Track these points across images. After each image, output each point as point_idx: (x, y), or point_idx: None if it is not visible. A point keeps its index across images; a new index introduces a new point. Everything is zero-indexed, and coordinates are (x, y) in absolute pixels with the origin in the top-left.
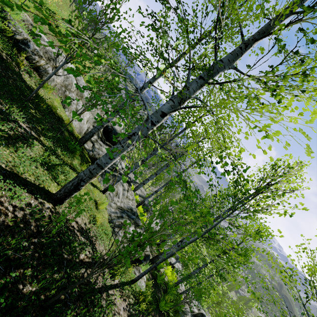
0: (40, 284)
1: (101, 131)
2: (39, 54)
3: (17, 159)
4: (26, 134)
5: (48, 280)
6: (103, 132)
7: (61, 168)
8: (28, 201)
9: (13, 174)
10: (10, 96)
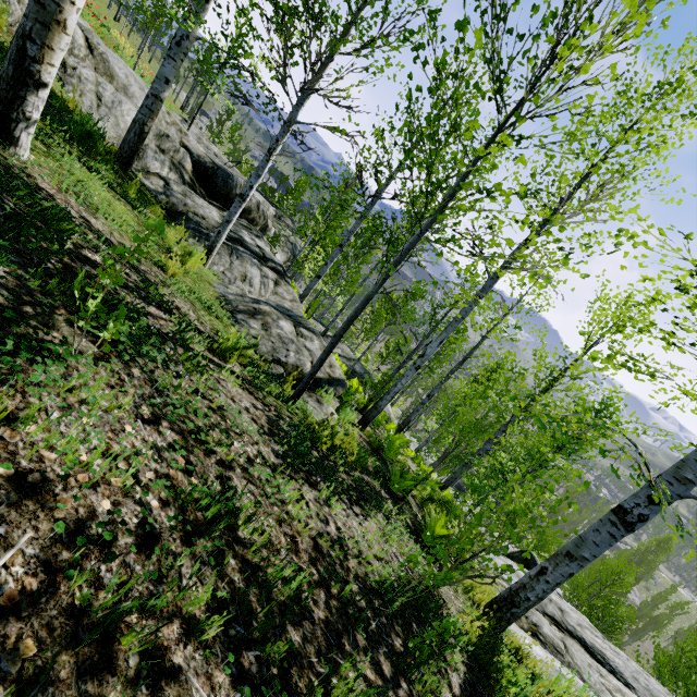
0: None
1: (189, 172)
2: None
3: None
4: None
5: None
6: (197, 179)
7: None
8: None
9: None
10: None
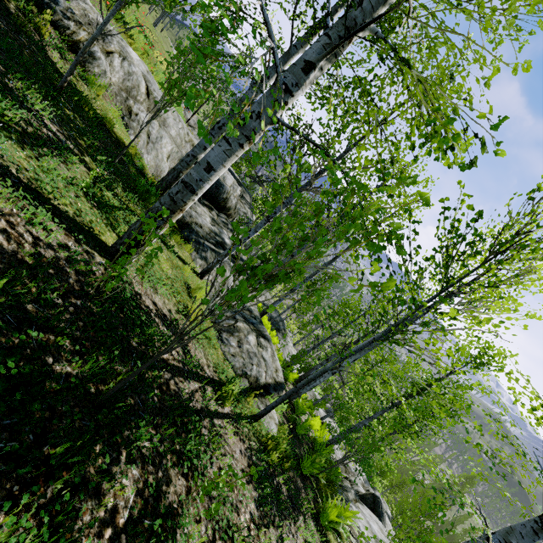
0: (87, 366)
1: None
2: (76, 19)
3: (40, 171)
4: (58, 143)
5: (102, 368)
6: None
7: (123, 214)
8: (64, 241)
9: (33, 190)
10: (26, 74)
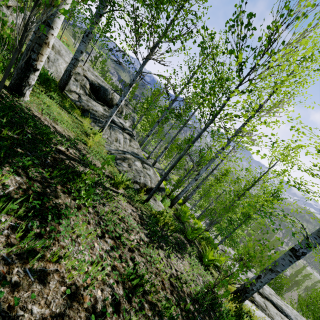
0: None
1: (88, 89)
2: None
3: None
4: None
5: None
6: (91, 91)
7: None
8: None
9: None
10: None
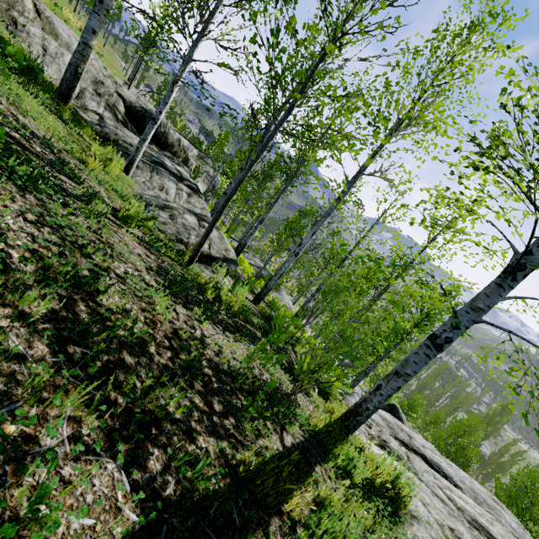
0: None
1: (122, 113)
2: None
3: None
4: None
5: None
6: (129, 119)
7: None
8: None
9: None
10: None
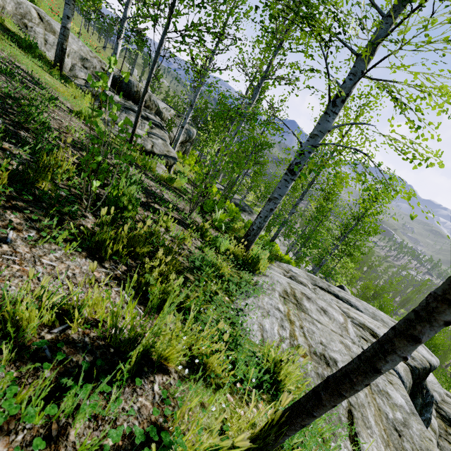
0: None
1: None
2: None
3: None
4: None
5: None
6: (111, 85)
7: None
8: None
9: None
10: None
